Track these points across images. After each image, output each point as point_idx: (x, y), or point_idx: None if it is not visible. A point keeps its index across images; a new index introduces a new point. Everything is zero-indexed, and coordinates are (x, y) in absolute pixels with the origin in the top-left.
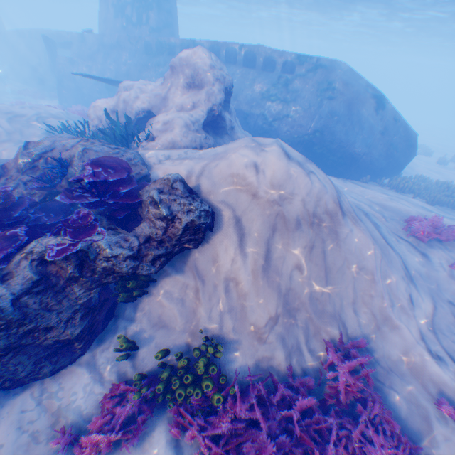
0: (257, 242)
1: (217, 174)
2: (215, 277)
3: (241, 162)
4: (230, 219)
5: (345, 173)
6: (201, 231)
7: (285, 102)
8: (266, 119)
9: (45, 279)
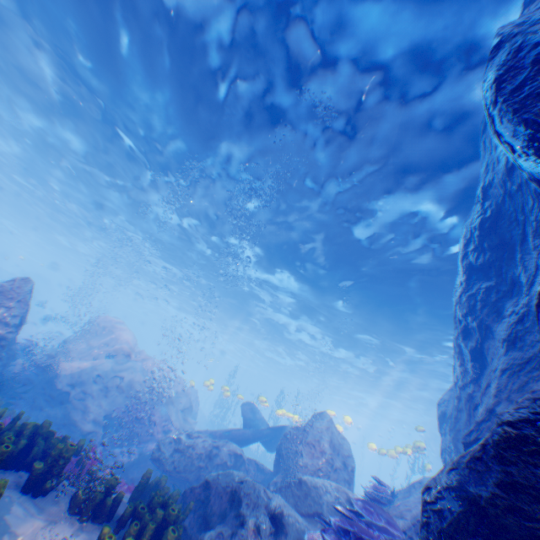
0: None
1: None
2: None
3: None
4: None
5: None
6: None
7: None
8: None
9: None
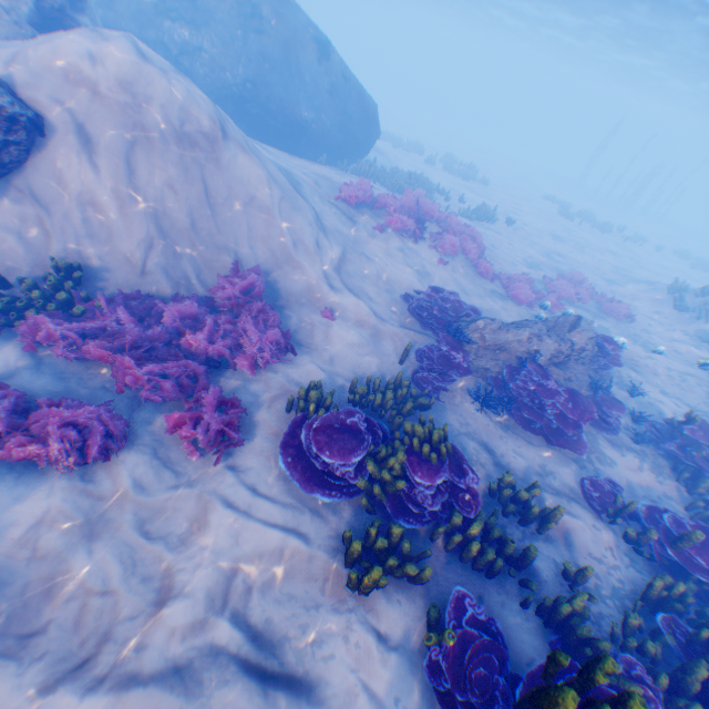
0: (110, 152)
1: (40, 64)
2: (63, 198)
3: (73, 50)
4: (69, 122)
5: (297, 149)
6: (23, 129)
7: (195, 26)
8: (171, 52)
9: None
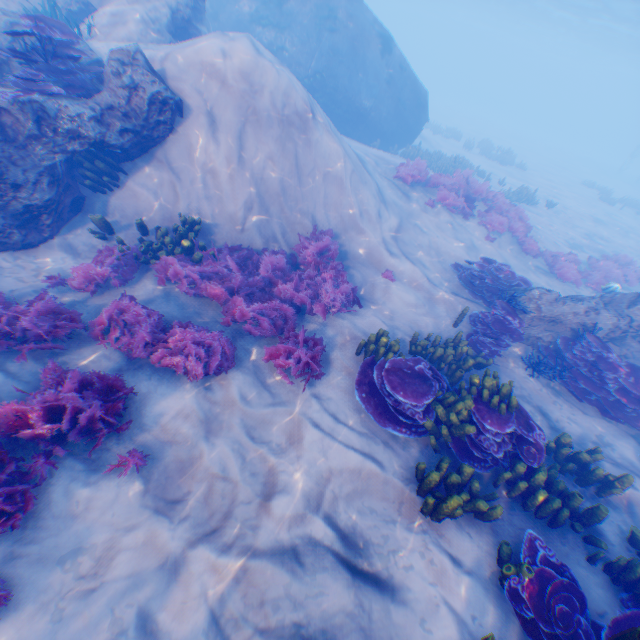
0: (229, 130)
1: (184, 60)
2: (191, 166)
3: (208, 48)
4: (201, 106)
5: (354, 134)
6: (170, 111)
7: (280, 30)
8: None
9: (2, 130)
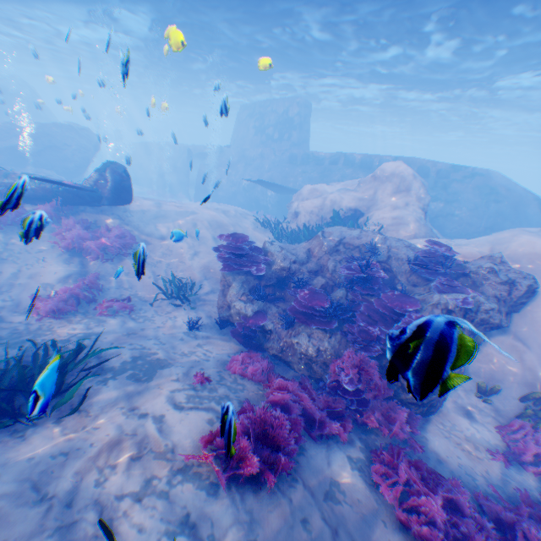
0: None
1: (513, 254)
2: (540, 335)
3: (532, 245)
4: None
5: None
6: (530, 294)
7: (447, 202)
8: (429, 217)
9: None
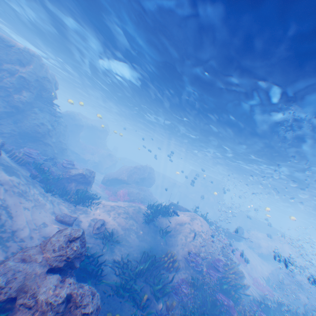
0: None
1: None
2: None
3: None
4: None
5: None
6: None
7: None
8: None
9: None
